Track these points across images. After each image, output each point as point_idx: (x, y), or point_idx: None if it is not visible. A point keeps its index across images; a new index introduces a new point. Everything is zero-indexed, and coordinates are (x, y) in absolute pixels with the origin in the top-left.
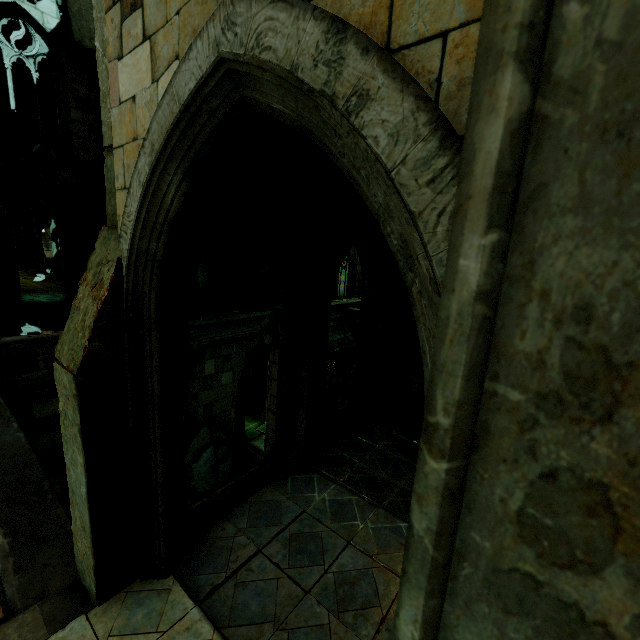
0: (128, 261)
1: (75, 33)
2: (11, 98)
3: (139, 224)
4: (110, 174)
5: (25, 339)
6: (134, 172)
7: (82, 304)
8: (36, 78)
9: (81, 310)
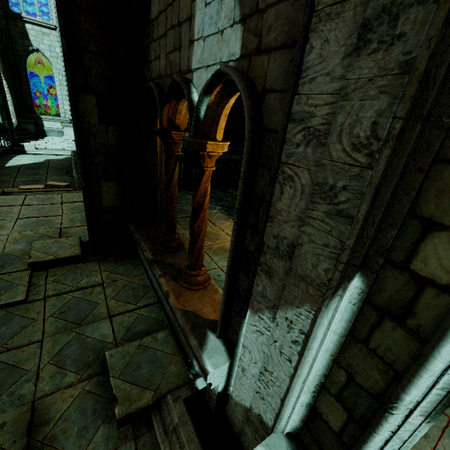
0: None
1: None
2: None
3: None
4: None
5: None
6: None
7: None
8: None
9: None
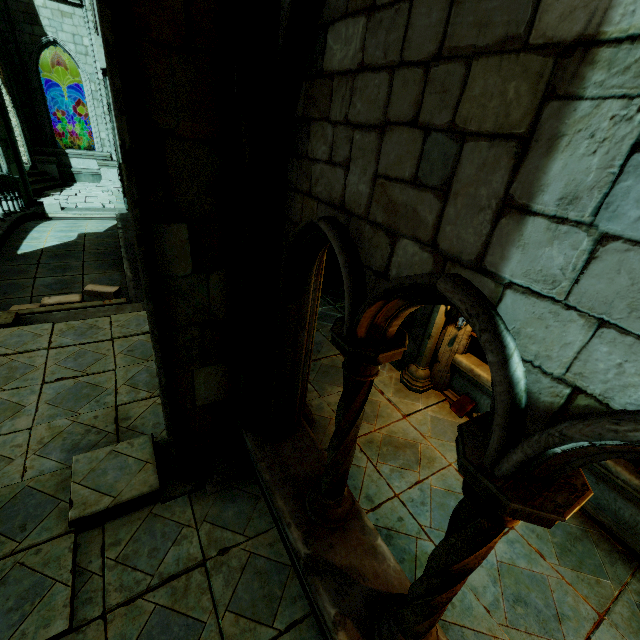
0: None
1: None
2: None
3: None
4: None
5: None
6: None
7: None
8: None
9: None
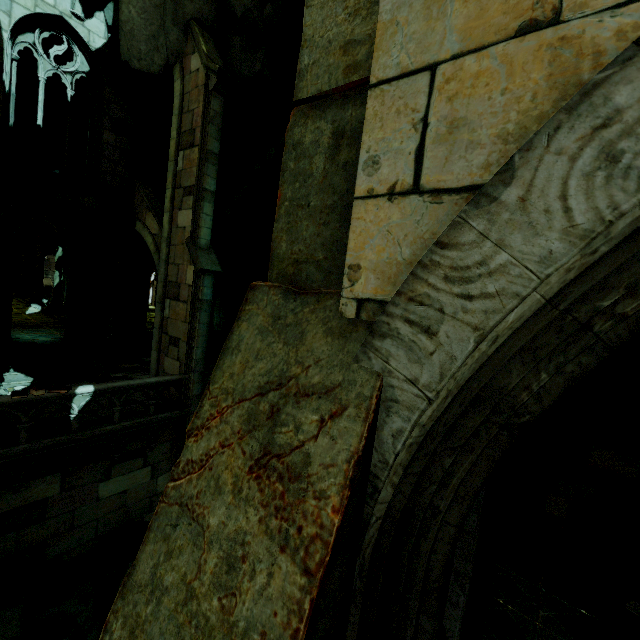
0: (429, 424)
1: (123, 53)
2: (39, 113)
3: (538, 313)
4: (309, 162)
5: (6, 402)
6: (556, 125)
7: (209, 513)
8: (71, 95)
9: (207, 535)
